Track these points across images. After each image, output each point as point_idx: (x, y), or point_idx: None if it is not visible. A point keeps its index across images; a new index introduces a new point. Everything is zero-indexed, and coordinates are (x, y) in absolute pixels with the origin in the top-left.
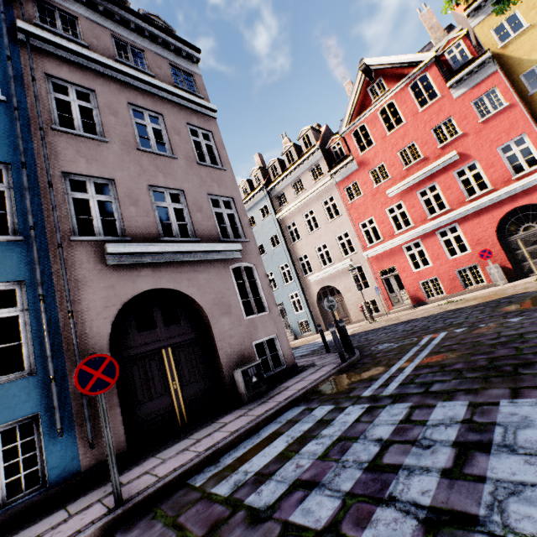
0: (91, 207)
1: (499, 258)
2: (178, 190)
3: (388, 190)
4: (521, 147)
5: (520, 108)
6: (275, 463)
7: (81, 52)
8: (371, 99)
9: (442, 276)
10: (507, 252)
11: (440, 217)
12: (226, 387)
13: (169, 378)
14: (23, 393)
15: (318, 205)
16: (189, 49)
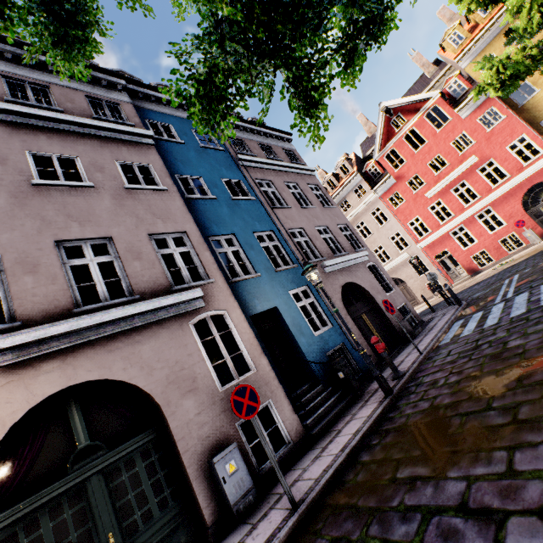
0: (303, 245)
1: (530, 225)
2: (324, 226)
3: (426, 194)
4: (523, 143)
5: (515, 118)
6: (480, 323)
7: (260, 161)
8: (394, 129)
9: (488, 248)
10: (534, 218)
11: (475, 205)
12: (397, 333)
13: (371, 329)
14: (334, 334)
15: (367, 216)
16: (286, 135)
